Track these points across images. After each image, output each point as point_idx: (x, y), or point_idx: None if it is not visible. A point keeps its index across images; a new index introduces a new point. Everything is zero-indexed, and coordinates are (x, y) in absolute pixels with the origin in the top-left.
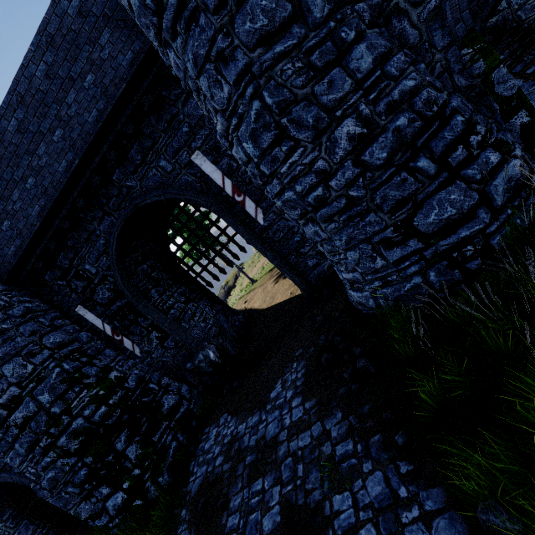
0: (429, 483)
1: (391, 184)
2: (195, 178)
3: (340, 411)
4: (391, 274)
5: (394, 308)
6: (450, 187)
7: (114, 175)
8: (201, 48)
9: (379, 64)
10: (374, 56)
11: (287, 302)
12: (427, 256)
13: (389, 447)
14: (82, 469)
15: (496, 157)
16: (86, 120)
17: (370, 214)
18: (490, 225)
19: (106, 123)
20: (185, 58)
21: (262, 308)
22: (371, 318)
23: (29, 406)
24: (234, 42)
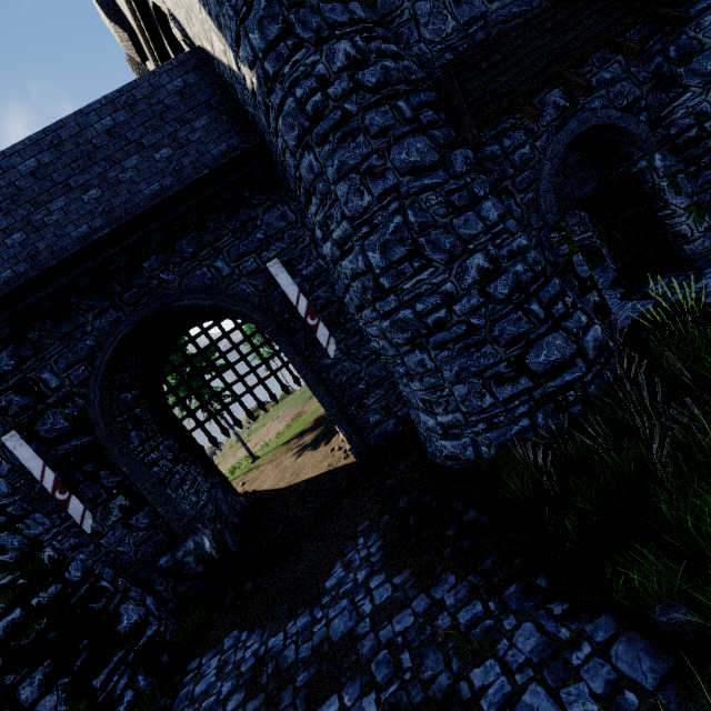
0: (592, 614)
1: (509, 319)
2: (255, 290)
3: (452, 574)
4: (498, 415)
5: (496, 456)
6: (555, 334)
7: (146, 261)
8: (352, 160)
9: (500, 221)
10: (498, 213)
11: (325, 475)
12: (536, 396)
13: (533, 593)
14: None
15: (584, 318)
16: (140, 191)
17: (487, 345)
18: (586, 375)
19: (167, 201)
20: (327, 163)
21: (278, 487)
22: (467, 472)
23: None
24: (387, 164)
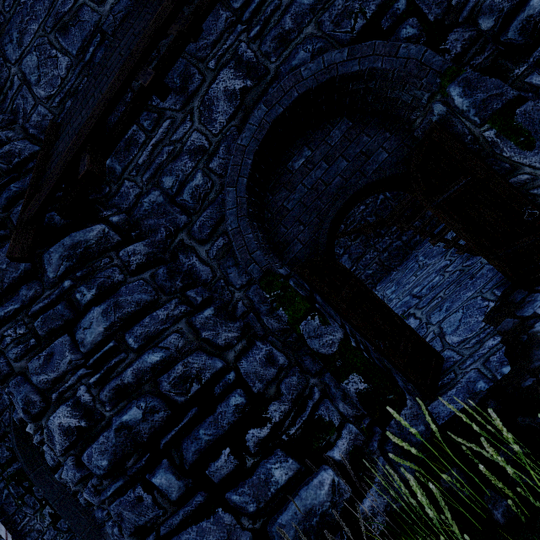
0: None
1: (124, 500)
2: None
3: None
4: None
5: None
6: (206, 522)
7: None
8: None
9: (122, 328)
10: (109, 322)
11: None
12: None
13: None
14: None
15: (285, 471)
16: None
17: (115, 528)
18: None
19: None
20: None
21: None
22: None
23: None
24: None
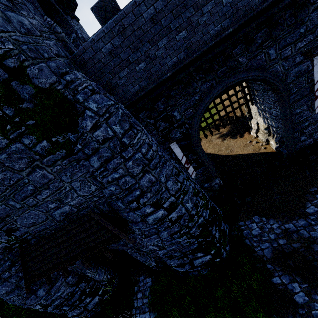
0: None
1: None
2: (282, 69)
3: None
4: None
5: None
6: None
7: (235, 49)
8: None
9: None
10: None
11: (254, 155)
12: None
13: None
14: (194, 244)
15: None
16: None
17: None
18: None
19: (270, 4)
20: None
21: (220, 154)
22: None
23: (182, 210)
24: None
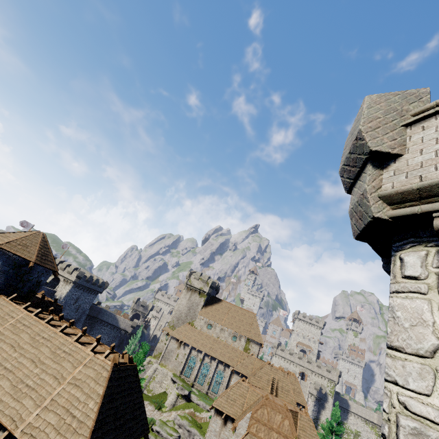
0: None
1: None
2: None
3: None
4: None
5: None
6: None
7: None
8: None
9: None
10: None
11: None
12: None
13: None
14: None
15: None
16: None
17: None
18: None
19: None
20: None
21: None
22: None
23: None
24: None
